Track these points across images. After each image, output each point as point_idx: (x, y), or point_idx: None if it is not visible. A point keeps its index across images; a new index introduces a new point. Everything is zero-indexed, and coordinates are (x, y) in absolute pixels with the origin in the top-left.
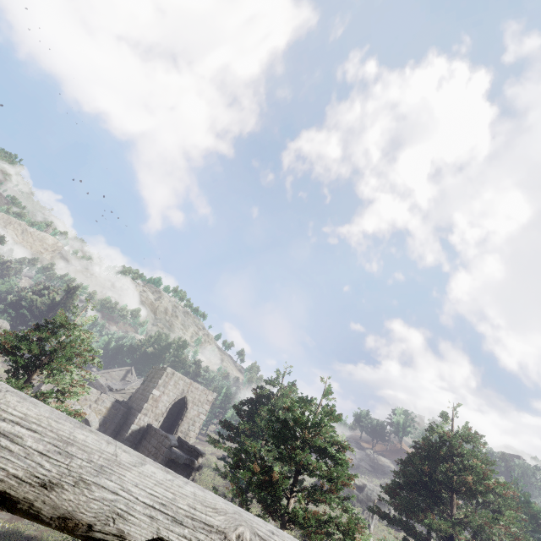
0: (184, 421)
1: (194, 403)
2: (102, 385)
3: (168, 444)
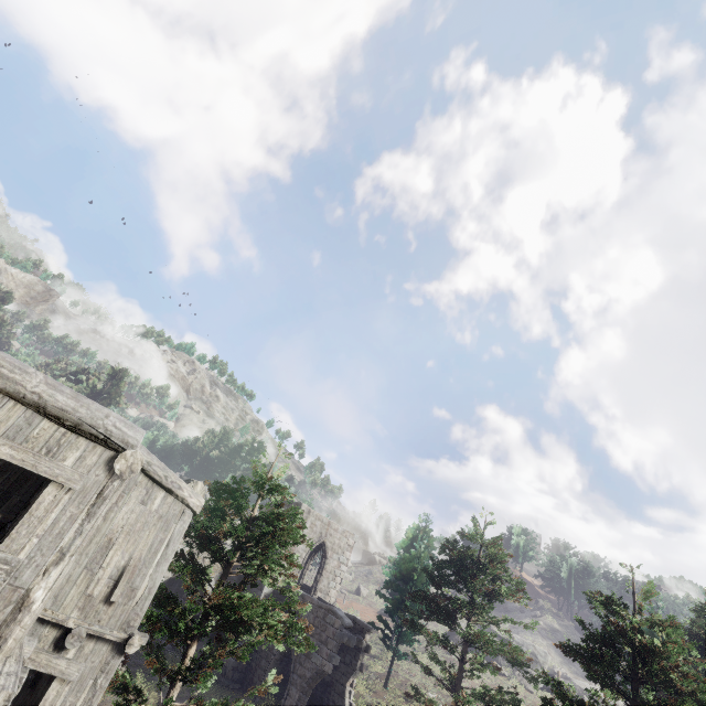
0: (323, 575)
1: (334, 550)
2: None
3: (339, 623)
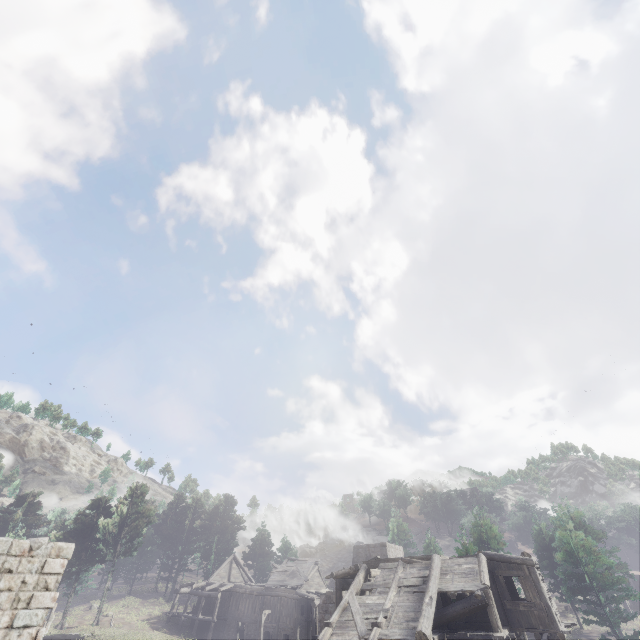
0: None
1: None
2: (274, 588)
3: None
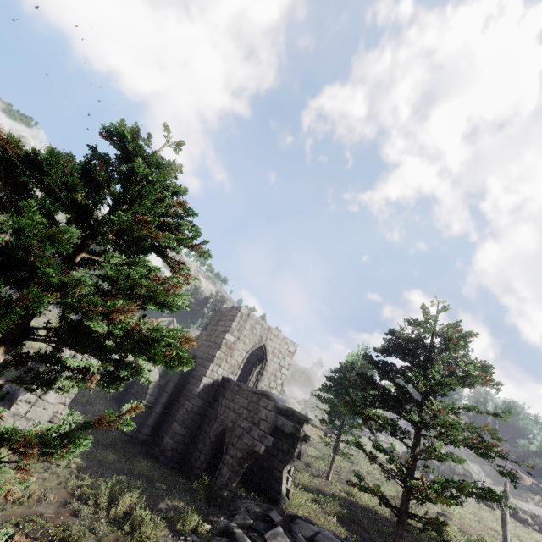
0: (264, 376)
1: (274, 354)
2: None
3: (272, 405)
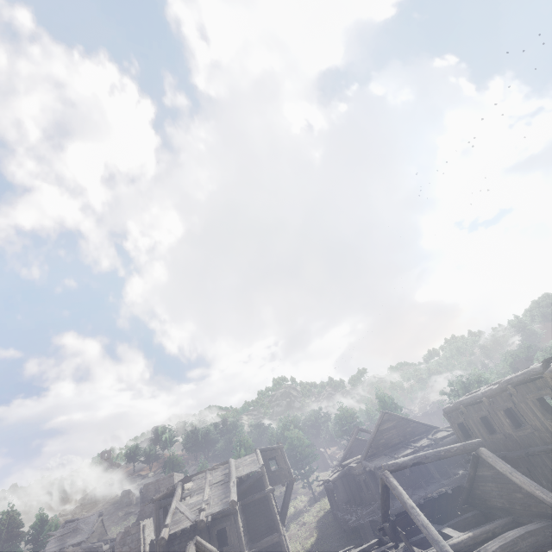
0: None
1: None
2: None
3: None
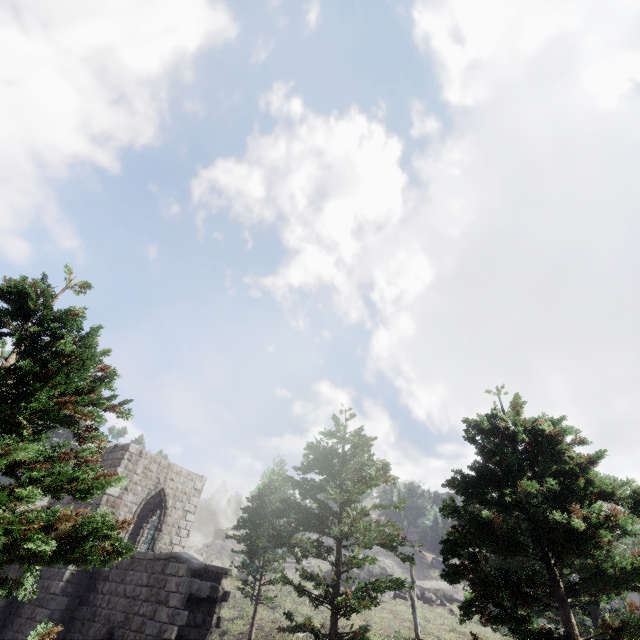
0: (163, 531)
1: (177, 498)
2: None
3: (185, 568)
